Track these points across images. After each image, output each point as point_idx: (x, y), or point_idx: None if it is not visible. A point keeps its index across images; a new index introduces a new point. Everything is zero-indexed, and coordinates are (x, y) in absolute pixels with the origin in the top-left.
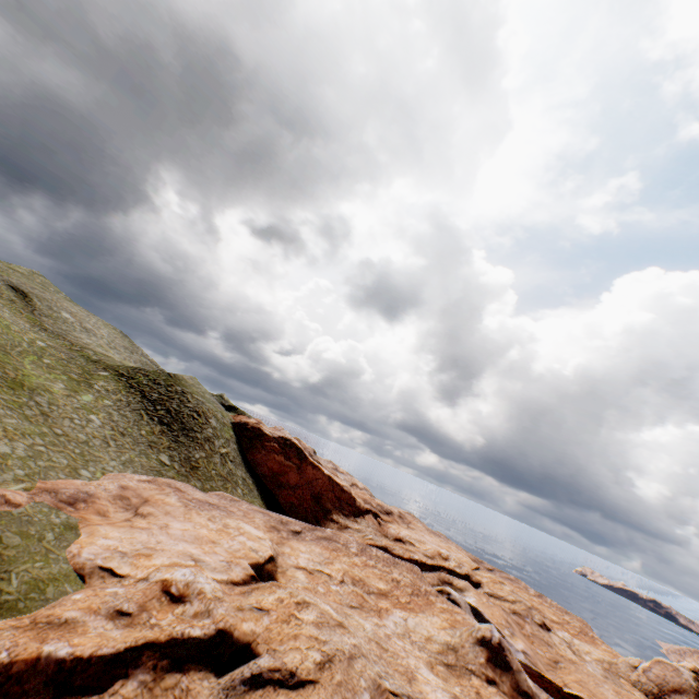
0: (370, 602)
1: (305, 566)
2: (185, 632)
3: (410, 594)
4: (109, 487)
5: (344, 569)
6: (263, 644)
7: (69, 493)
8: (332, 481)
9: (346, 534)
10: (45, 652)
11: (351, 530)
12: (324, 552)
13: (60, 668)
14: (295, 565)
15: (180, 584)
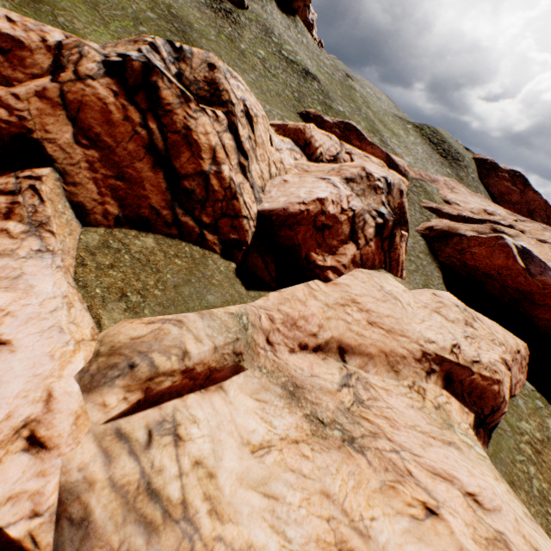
0: None
1: None
2: (498, 221)
3: None
4: (440, 179)
5: None
6: (527, 233)
7: (432, 178)
8: (546, 204)
9: None
10: (459, 213)
11: None
12: None
13: (464, 218)
14: None
15: (489, 211)
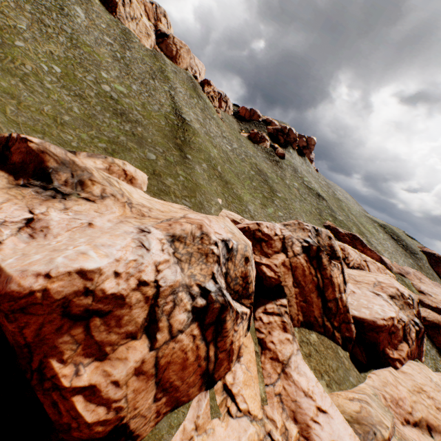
0: None
1: None
2: None
3: None
4: (410, 271)
5: None
6: None
7: (405, 270)
8: None
9: None
10: (437, 305)
11: None
12: None
13: (440, 310)
14: None
15: None
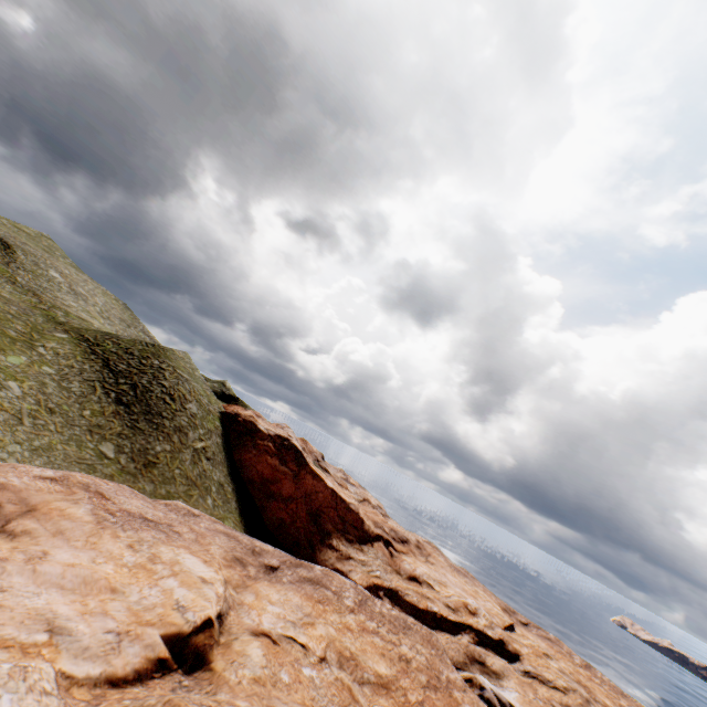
0: (362, 702)
1: (269, 629)
2: None
3: (424, 687)
4: None
5: (329, 637)
6: None
7: None
8: (336, 496)
9: (347, 567)
10: None
11: (353, 561)
12: (305, 603)
13: None
14: (253, 627)
15: None
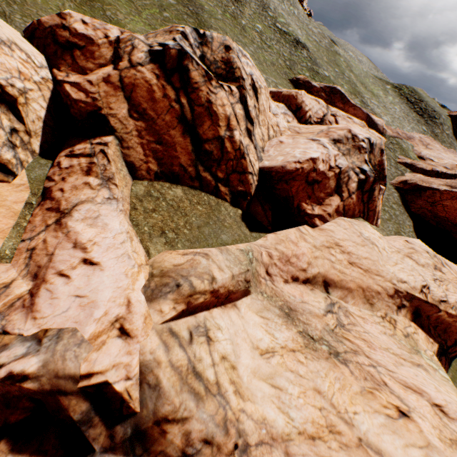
0: None
1: None
2: None
3: None
4: (415, 136)
5: None
6: None
7: (408, 135)
8: None
9: None
10: (433, 168)
11: None
12: None
13: (437, 173)
14: None
15: None
